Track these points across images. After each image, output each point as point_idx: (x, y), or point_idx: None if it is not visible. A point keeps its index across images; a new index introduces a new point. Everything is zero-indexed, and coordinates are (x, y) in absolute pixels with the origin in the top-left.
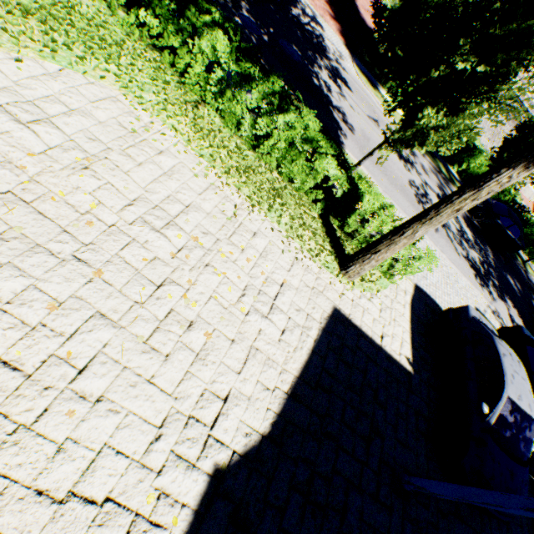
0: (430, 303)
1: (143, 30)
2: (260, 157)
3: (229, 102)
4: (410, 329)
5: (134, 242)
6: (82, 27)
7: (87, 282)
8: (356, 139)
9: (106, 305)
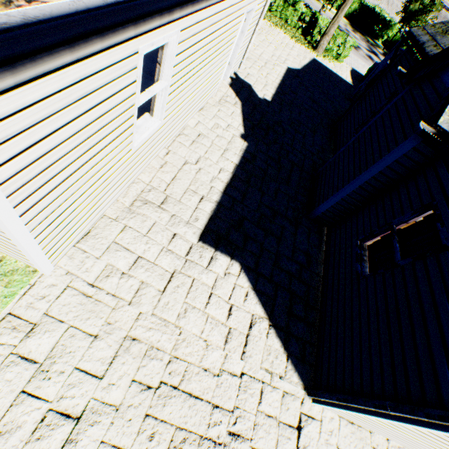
0: (361, 76)
1: None
2: (272, 14)
3: None
4: (350, 77)
5: None
6: None
7: None
8: None
9: None
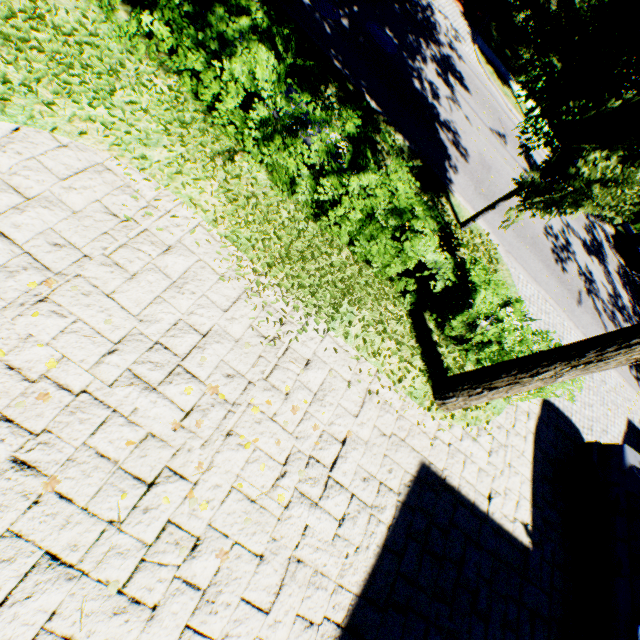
0: (562, 424)
1: (150, 43)
2: (324, 230)
3: (278, 152)
4: (532, 474)
5: (115, 415)
6: (54, 50)
7: (31, 503)
8: (471, 171)
9: (61, 538)
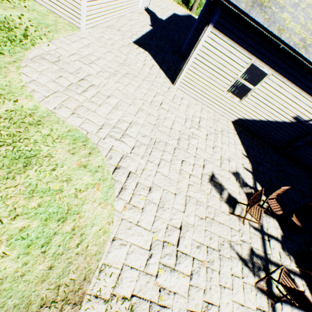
0: None
1: None
2: None
3: None
4: None
5: None
6: None
7: None
8: None
9: None
